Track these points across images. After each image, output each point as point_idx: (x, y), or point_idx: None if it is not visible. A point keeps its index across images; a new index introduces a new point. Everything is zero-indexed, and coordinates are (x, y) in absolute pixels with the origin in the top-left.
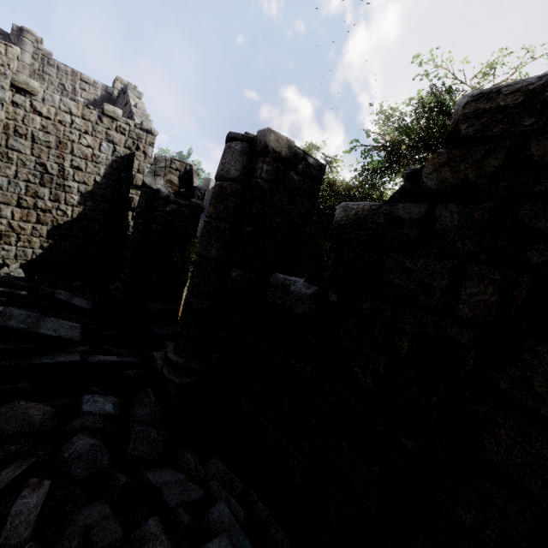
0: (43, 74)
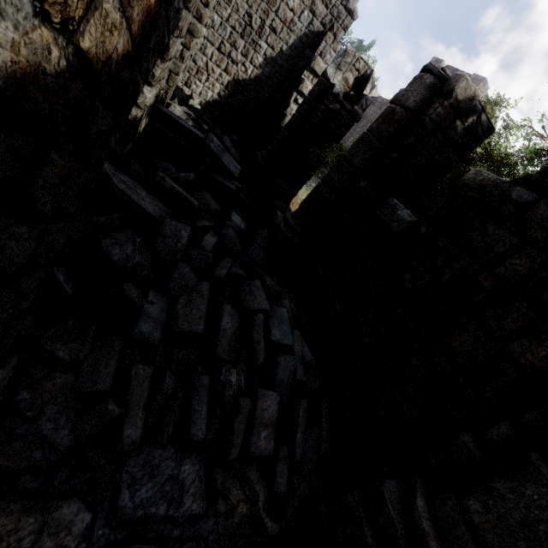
0: None
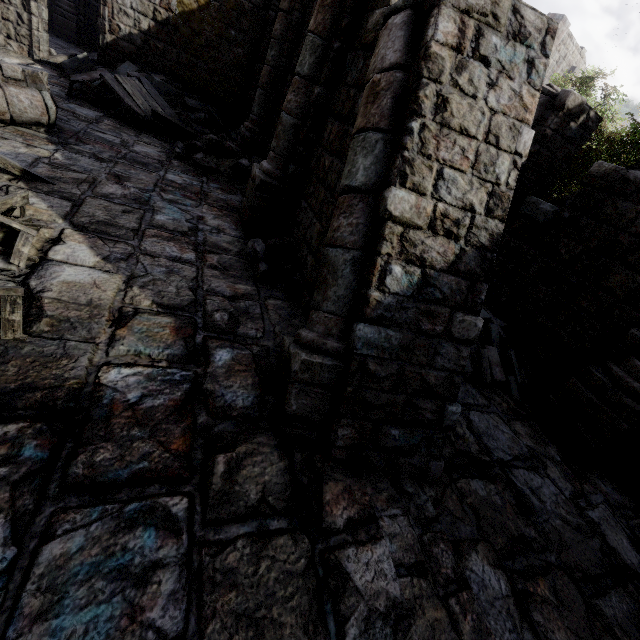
0: None
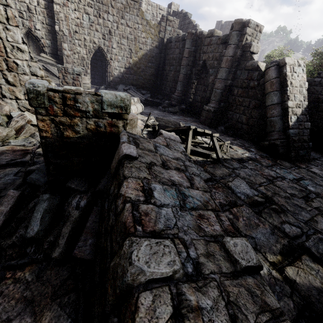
0: (147, 11)
